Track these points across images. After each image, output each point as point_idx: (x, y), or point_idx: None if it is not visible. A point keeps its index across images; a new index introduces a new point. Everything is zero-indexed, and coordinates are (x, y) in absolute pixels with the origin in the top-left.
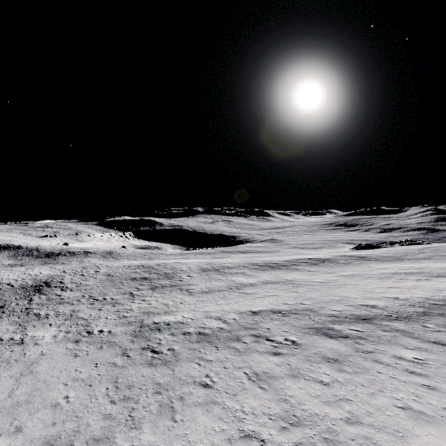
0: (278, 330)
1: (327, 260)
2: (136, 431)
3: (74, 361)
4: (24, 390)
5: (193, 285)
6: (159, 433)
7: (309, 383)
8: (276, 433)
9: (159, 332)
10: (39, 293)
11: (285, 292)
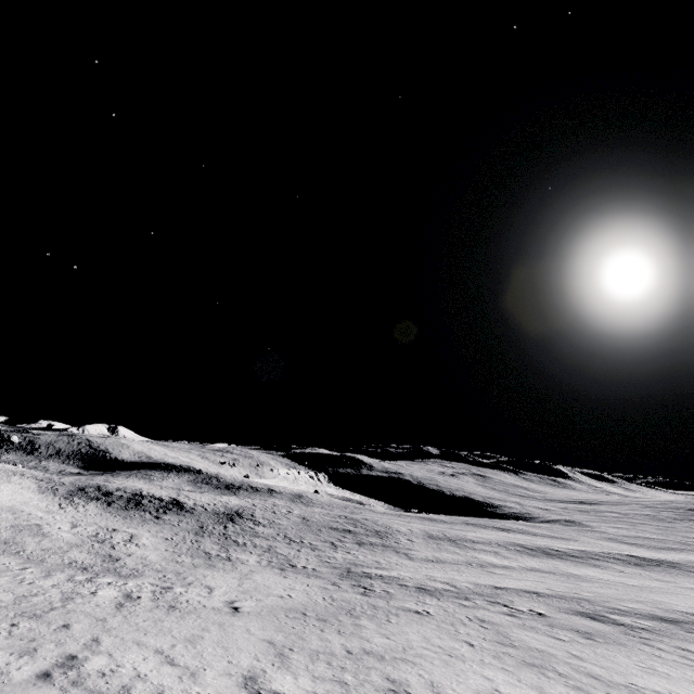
0: (524, 603)
1: (667, 564)
2: (356, 619)
3: (285, 579)
4: (250, 586)
5: (414, 550)
6: (376, 623)
7: (541, 635)
8: (486, 645)
9: (370, 579)
10: (232, 522)
11: (557, 581)
